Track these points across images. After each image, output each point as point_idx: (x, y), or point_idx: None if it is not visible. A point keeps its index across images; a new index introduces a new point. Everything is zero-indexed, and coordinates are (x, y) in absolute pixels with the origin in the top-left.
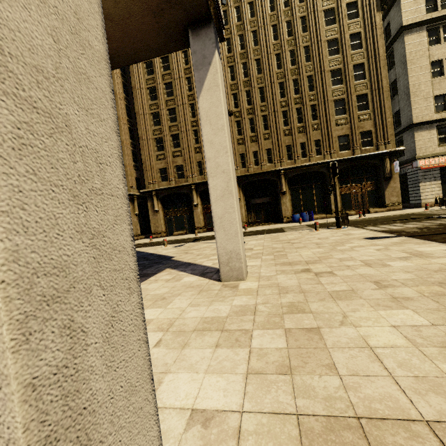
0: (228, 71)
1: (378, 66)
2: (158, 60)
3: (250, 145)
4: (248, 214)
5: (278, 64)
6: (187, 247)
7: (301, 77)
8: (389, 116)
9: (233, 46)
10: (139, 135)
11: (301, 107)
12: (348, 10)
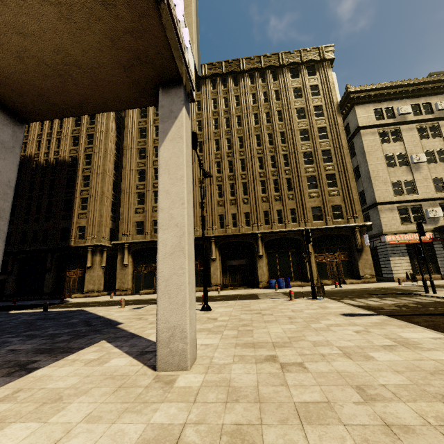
0: (213, 143)
1: (342, 153)
2: (152, 127)
3: (229, 208)
4: (223, 275)
5: (258, 142)
6: (145, 310)
7: (277, 154)
8: (355, 194)
9: (219, 124)
10: (121, 188)
11: (277, 179)
12: (315, 110)
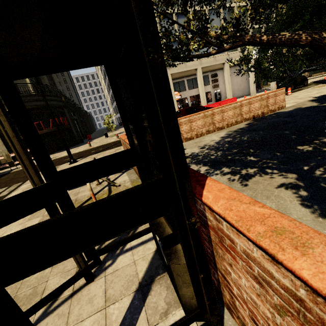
0: None
1: None
2: None
3: None
4: None
5: None
6: None
7: None
8: None
9: None
10: None
11: None
12: None
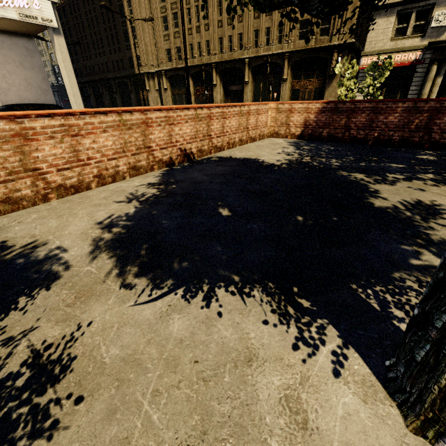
0: None
1: None
2: None
3: (227, 29)
4: (226, 100)
5: None
6: None
7: None
8: None
9: None
10: (151, 13)
11: None
12: None
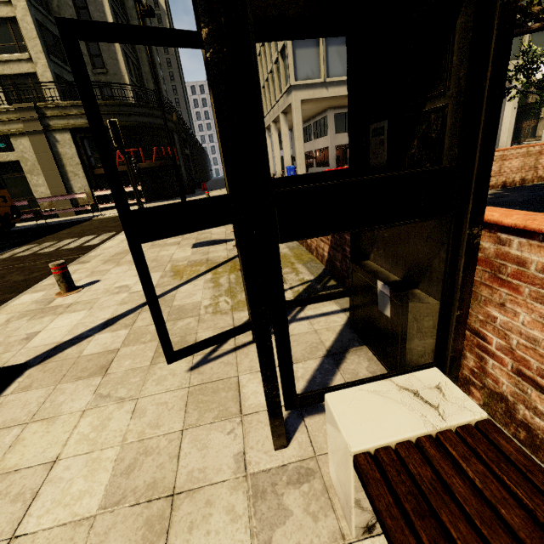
0: None
1: None
2: None
3: None
4: None
5: None
6: None
7: None
8: None
9: None
10: None
11: None
12: None
